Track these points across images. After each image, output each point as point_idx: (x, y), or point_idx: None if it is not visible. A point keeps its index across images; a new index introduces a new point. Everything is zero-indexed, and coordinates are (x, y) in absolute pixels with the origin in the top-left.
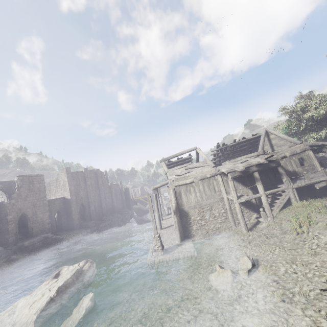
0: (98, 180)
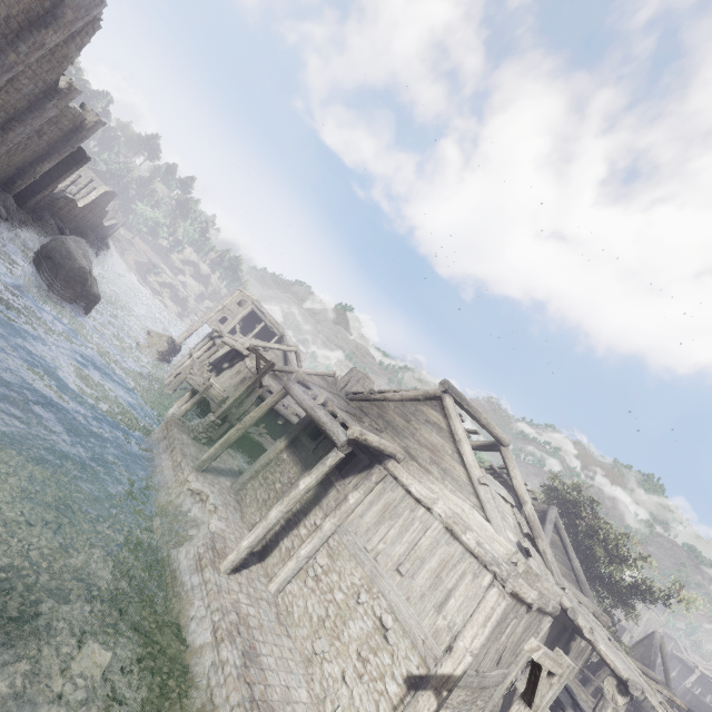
0: (56, 20)
